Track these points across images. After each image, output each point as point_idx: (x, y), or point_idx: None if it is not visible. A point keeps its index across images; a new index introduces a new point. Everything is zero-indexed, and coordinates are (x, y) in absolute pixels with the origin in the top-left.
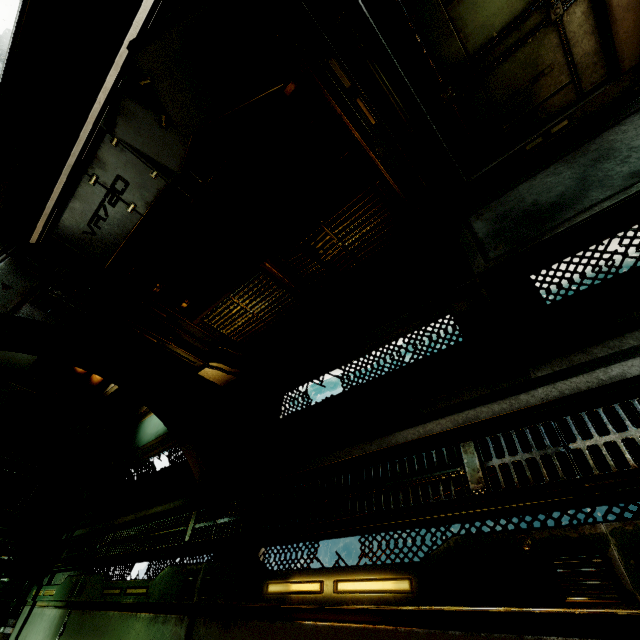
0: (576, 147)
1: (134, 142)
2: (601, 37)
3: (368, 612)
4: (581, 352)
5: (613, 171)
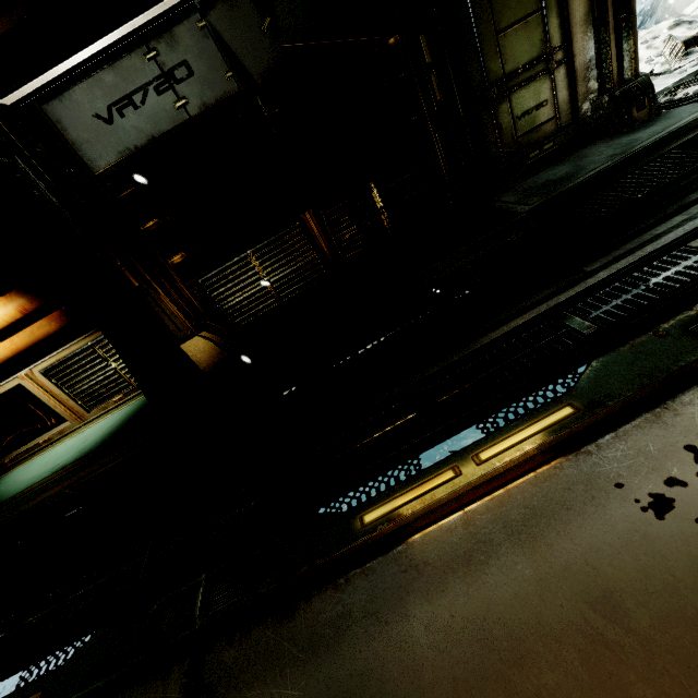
0: (560, 160)
1: (224, 32)
2: (571, 94)
3: (532, 459)
4: (617, 250)
5: (596, 159)
